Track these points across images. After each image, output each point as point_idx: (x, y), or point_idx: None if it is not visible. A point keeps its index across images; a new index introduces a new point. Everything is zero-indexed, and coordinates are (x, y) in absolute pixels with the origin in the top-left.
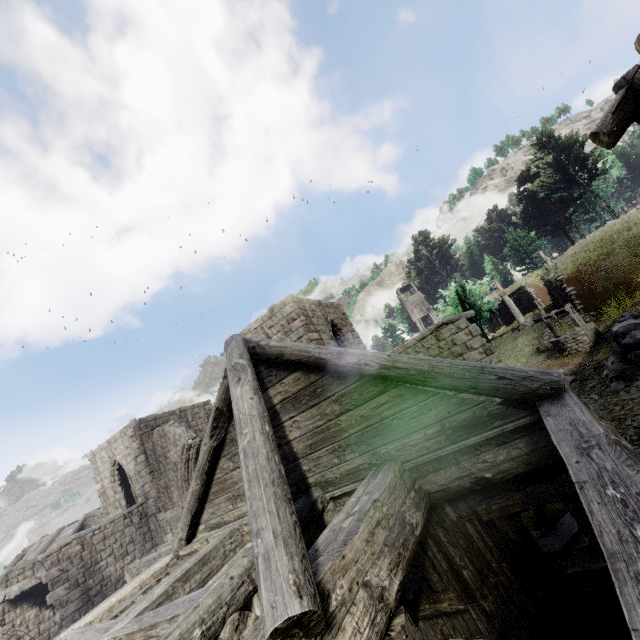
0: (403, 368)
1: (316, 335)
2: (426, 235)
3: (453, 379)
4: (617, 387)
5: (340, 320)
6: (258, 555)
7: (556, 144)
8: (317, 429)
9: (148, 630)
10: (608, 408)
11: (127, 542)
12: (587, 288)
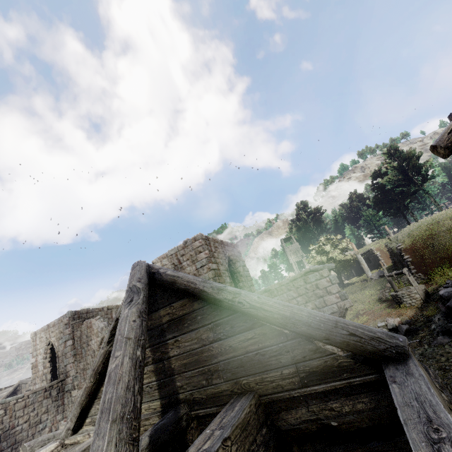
0: (269, 311)
1: (215, 266)
2: (306, 204)
3: (310, 328)
4: (443, 340)
5: (235, 256)
6: None
7: (400, 155)
8: (193, 351)
9: None
10: (435, 357)
11: (42, 412)
12: (419, 258)
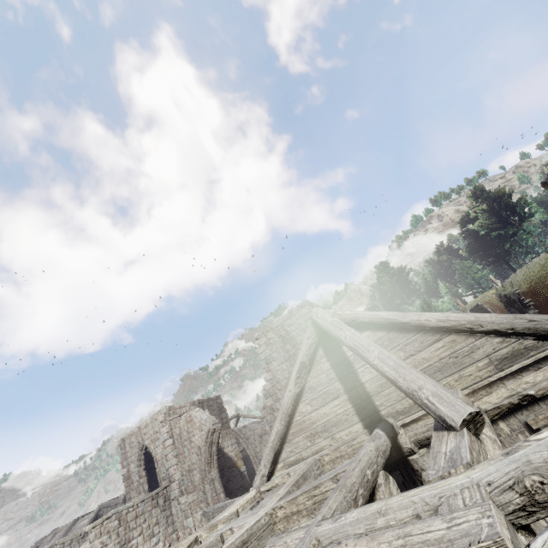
0: (455, 320)
1: None
2: (386, 264)
3: (495, 324)
4: None
5: None
6: (427, 396)
7: (488, 195)
8: None
9: (312, 491)
10: None
11: (153, 523)
12: (542, 299)
